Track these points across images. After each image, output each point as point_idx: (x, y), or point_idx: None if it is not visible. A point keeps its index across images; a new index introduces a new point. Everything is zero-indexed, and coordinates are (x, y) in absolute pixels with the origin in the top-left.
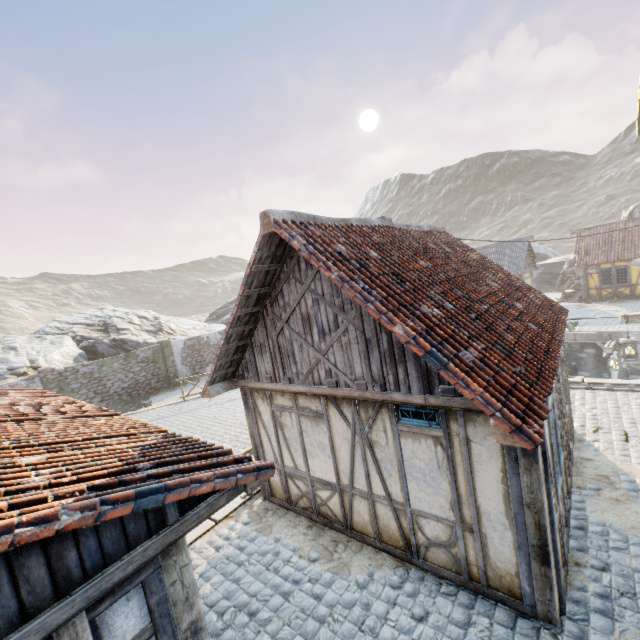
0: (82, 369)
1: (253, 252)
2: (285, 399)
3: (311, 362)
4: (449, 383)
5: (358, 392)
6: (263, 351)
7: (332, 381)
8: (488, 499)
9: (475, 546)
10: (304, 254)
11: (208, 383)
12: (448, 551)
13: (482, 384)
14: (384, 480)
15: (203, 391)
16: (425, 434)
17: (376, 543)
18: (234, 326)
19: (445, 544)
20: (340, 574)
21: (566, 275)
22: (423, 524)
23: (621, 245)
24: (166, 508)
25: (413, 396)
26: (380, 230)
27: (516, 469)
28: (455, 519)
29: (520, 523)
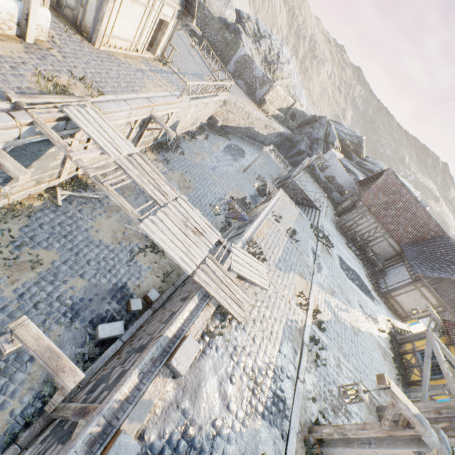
0: (206, 11)
1: None
2: None
3: None
4: None
5: None
6: None
7: None
8: None
9: None
10: None
11: None
12: None
13: None
14: None
15: None
16: None
17: None
18: None
19: None
20: None
21: None
22: None
23: None
24: None
25: None
26: None
27: None
28: None
29: None
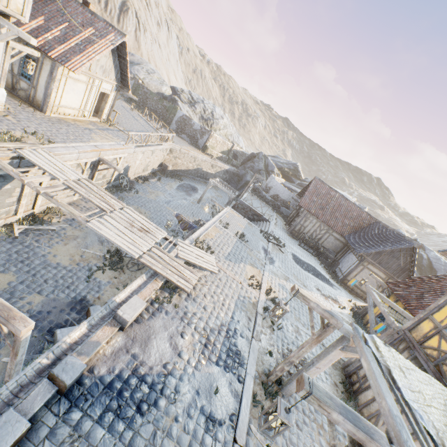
0: (145, 89)
1: None
2: None
3: None
4: None
5: None
6: None
7: None
8: None
9: None
10: None
11: None
12: None
13: None
14: None
15: None
16: None
17: None
18: None
19: None
20: None
21: None
22: None
23: None
24: None
25: None
26: None
27: None
28: None
29: None
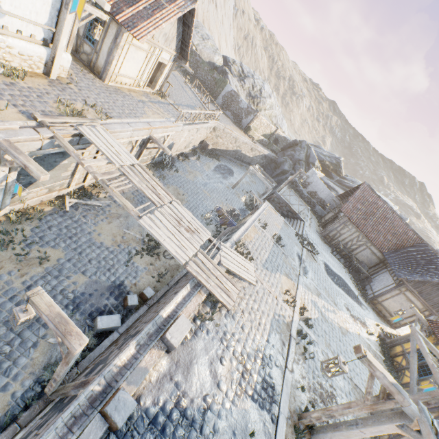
0: (198, 57)
1: None
2: None
3: None
4: None
5: None
6: None
7: None
8: None
9: None
10: None
11: None
12: None
13: None
14: None
15: None
16: None
17: None
18: None
19: None
20: None
21: None
22: None
23: None
24: None
25: None
26: None
27: None
28: None
29: None
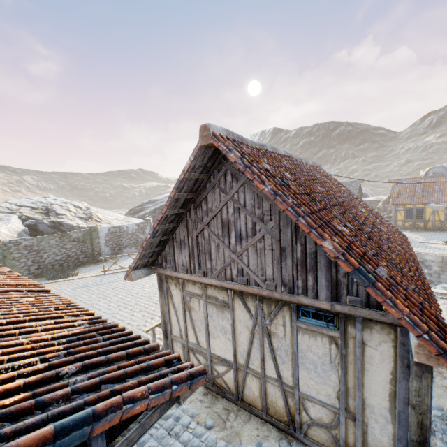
0: (24, 242)
1: (189, 160)
2: (196, 287)
3: (225, 261)
4: (357, 294)
5: (267, 291)
6: (182, 246)
7: (243, 279)
8: (374, 395)
9: (355, 432)
10: (239, 166)
11: (131, 269)
12: (329, 432)
13: (404, 303)
14: (277, 365)
15: (126, 275)
16: (322, 333)
17: (263, 415)
18: (161, 223)
19: (327, 425)
20: (233, 443)
21: (380, 209)
22: (308, 406)
23: (421, 193)
24: (92, 440)
25: (320, 301)
26: (285, 158)
27: (407, 374)
28: (340, 407)
29: (403, 420)
